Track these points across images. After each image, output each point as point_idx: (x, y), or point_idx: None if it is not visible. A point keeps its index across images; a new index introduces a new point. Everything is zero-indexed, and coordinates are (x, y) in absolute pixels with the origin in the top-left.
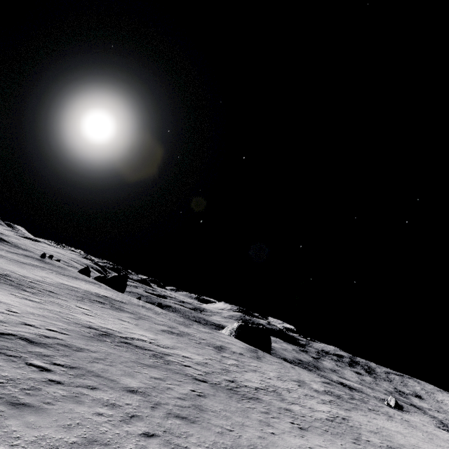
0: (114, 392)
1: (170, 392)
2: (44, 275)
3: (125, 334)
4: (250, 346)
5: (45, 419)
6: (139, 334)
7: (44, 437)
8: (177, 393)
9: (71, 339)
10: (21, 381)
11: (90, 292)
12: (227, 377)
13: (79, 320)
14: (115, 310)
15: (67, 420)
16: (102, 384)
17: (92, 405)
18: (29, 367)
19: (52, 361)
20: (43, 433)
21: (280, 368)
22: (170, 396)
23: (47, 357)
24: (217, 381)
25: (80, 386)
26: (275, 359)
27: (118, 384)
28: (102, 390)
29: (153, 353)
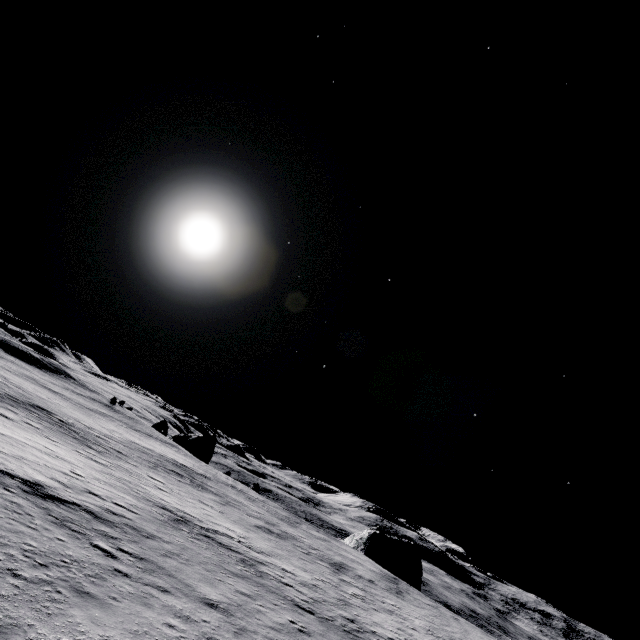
0: (189, 601)
1: (260, 617)
2: (112, 428)
3: (206, 524)
4: (386, 571)
5: (110, 617)
6: (224, 527)
7: (109, 638)
8: (270, 621)
9: (141, 520)
10: (86, 564)
11: (165, 458)
12: (345, 613)
13: (151, 495)
14: (196, 487)
15: (134, 624)
16: (175, 587)
17: (162, 612)
18: (94, 549)
19: (118, 546)
20: (108, 633)
21: (434, 616)
22: (261, 623)
23: (113, 539)
24: (330, 615)
25: (149, 585)
26: (426, 599)
27: (195, 592)
28: (175, 595)
29: (242, 557)
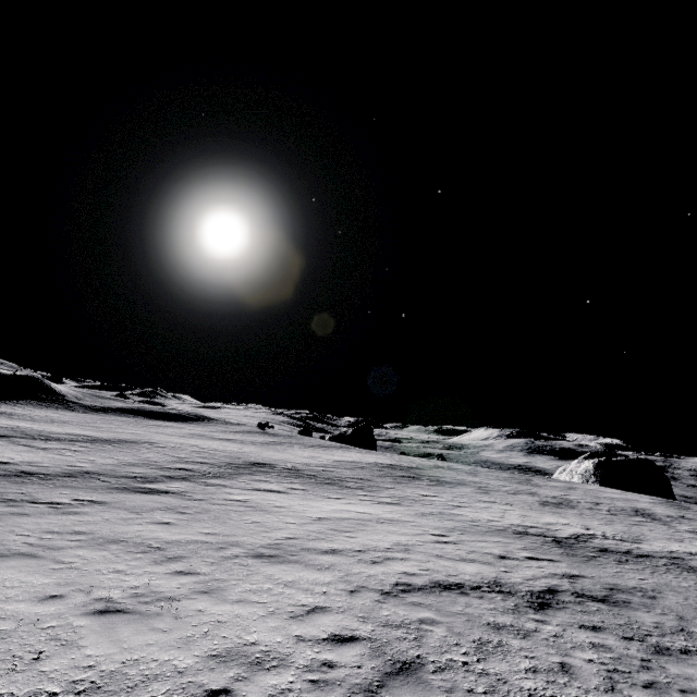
0: None
1: None
2: (306, 454)
3: (559, 532)
4: (645, 496)
5: None
6: (560, 525)
7: None
8: None
9: (580, 569)
10: None
11: (374, 465)
12: None
13: (481, 521)
14: (444, 485)
15: None
16: None
17: None
18: None
19: None
20: None
21: None
22: None
23: (692, 634)
24: None
25: None
26: None
27: None
28: None
29: (665, 561)
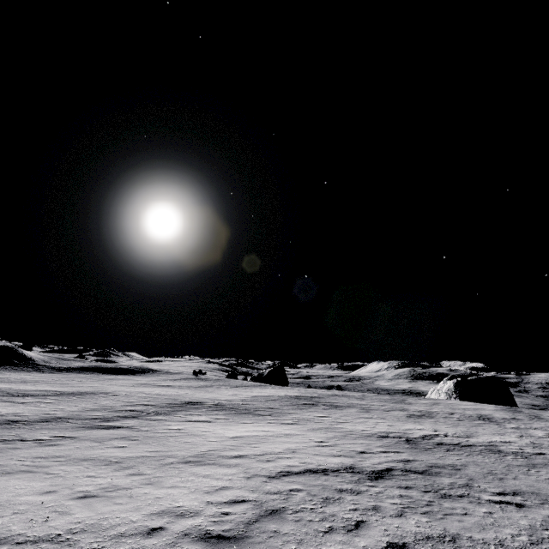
0: None
1: None
2: (230, 393)
3: (413, 434)
4: (492, 405)
5: None
6: (416, 429)
7: None
8: None
9: (415, 456)
10: None
11: (284, 397)
12: None
13: (356, 431)
14: (336, 408)
15: None
16: None
17: None
18: (505, 506)
19: (488, 491)
20: None
21: None
22: None
23: (472, 487)
24: None
25: None
26: None
27: None
28: None
29: (482, 448)
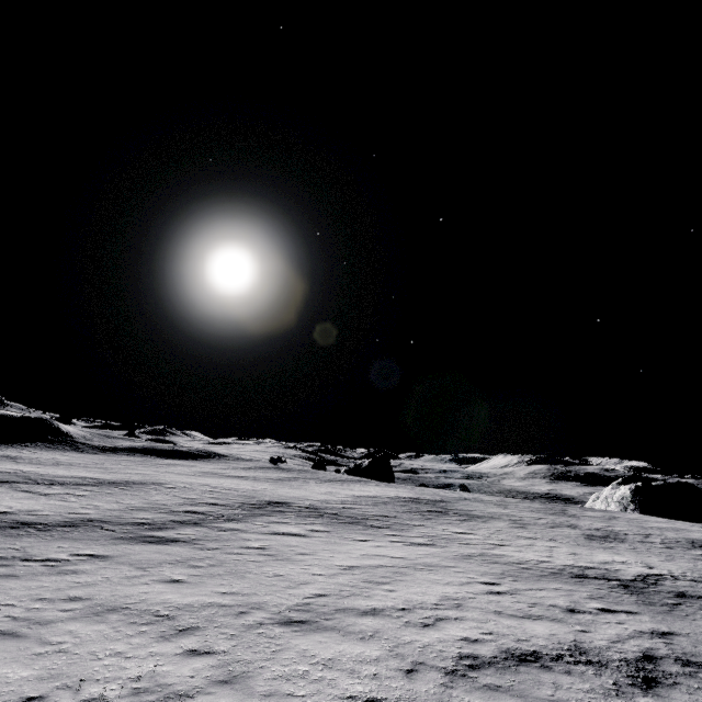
0: None
1: None
2: (323, 490)
3: (621, 572)
4: (693, 523)
5: None
6: (617, 563)
7: None
8: None
9: (667, 623)
10: None
11: (396, 499)
12: None
13: (530, 563)
14: (476, 520)
15: None
16: None
17: None
18: None
19: None
20: None
21: None
22: None
23: None
24: None
25: None
26: None
27: None
28: None
29: None
